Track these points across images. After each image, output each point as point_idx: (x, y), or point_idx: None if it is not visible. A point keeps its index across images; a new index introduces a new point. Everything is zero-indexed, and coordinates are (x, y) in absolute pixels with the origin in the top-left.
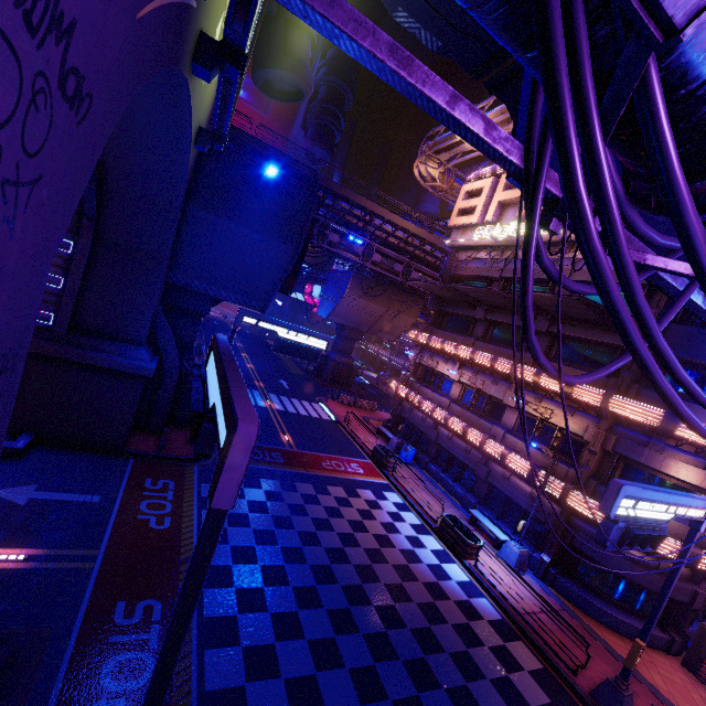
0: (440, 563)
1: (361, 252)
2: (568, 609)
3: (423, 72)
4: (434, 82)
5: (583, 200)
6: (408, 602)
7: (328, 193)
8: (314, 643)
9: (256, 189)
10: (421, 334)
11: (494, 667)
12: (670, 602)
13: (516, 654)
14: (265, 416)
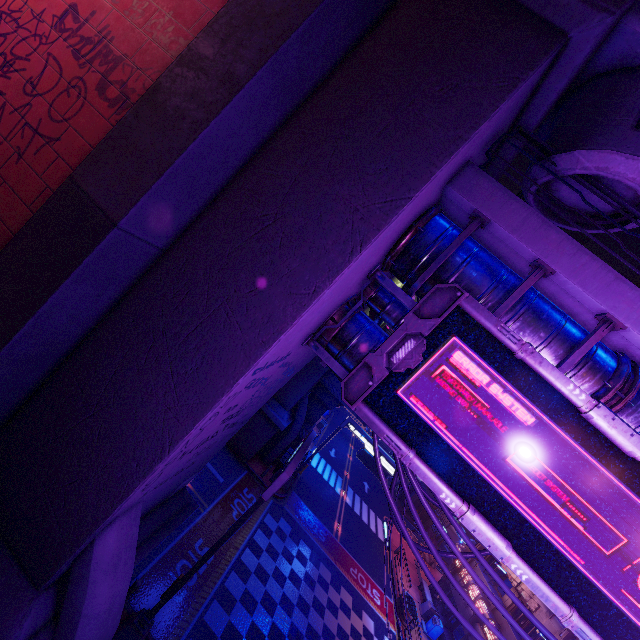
0: None
1: None
2: None
3: None
4: None
5: (377, 460)
6: None
7: None
8: None
9: None
10: None
11: None
12: None
13: None
14: (334, 500)
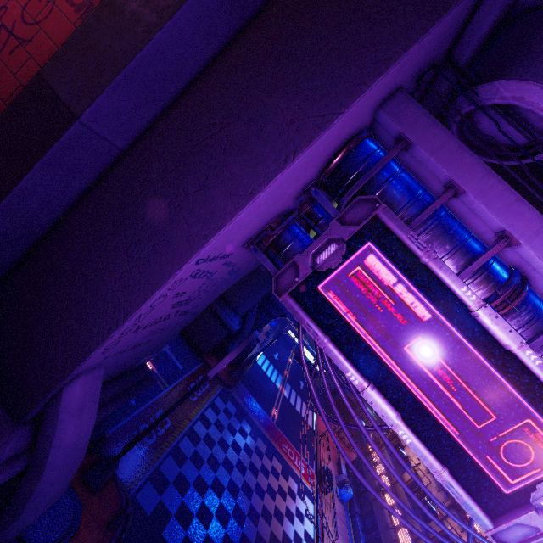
0: None
1: None
2: None
3: None
4: None
5: (300, 347)
6: None
7: None
8: (204, 505)
9: None
10: None
11: None
12: None
13: None
14: (274, 392)
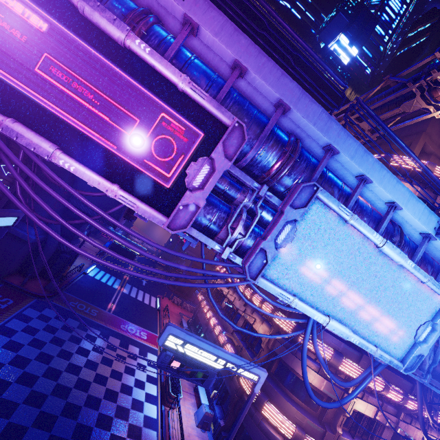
0: (145, 401)
1: None
2: None
3: None
4: None
5: None
6: (94, 410)
7: None
8: (4, 401)
9: None
10: (219, 266)
11: None
12: None
13: None
14: (110, 292)
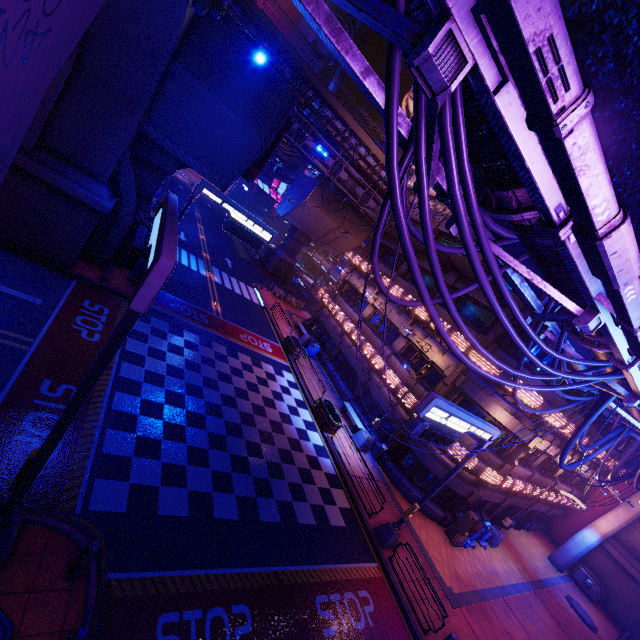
0: (306, 429)
1: (331, 165)
2: (385, 482)
3: (348, 43)
4: (355, 54)
5: (394, 175)
6: (271, 445)
7: (317, 96)
8: (192, 448)
9: (244, 69)
10: (357, 257)
11: (316, 498)
12: (454, 495)
13: (335, 496)
14: (203, 283)
